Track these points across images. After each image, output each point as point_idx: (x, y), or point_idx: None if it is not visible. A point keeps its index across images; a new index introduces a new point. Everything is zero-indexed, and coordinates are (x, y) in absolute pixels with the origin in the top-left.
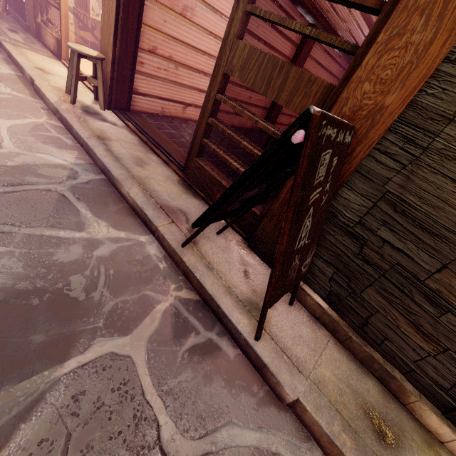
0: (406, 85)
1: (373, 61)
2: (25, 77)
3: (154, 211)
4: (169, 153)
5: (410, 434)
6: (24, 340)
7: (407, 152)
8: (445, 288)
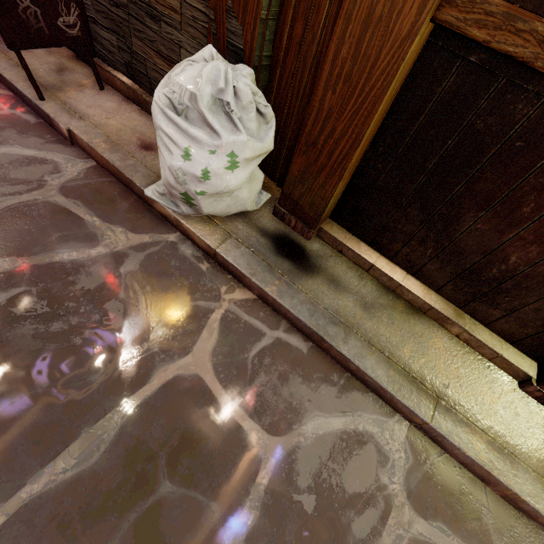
0: None
1: None
2: None
3: None
4: None
5: None
6: None
7: None
8: None
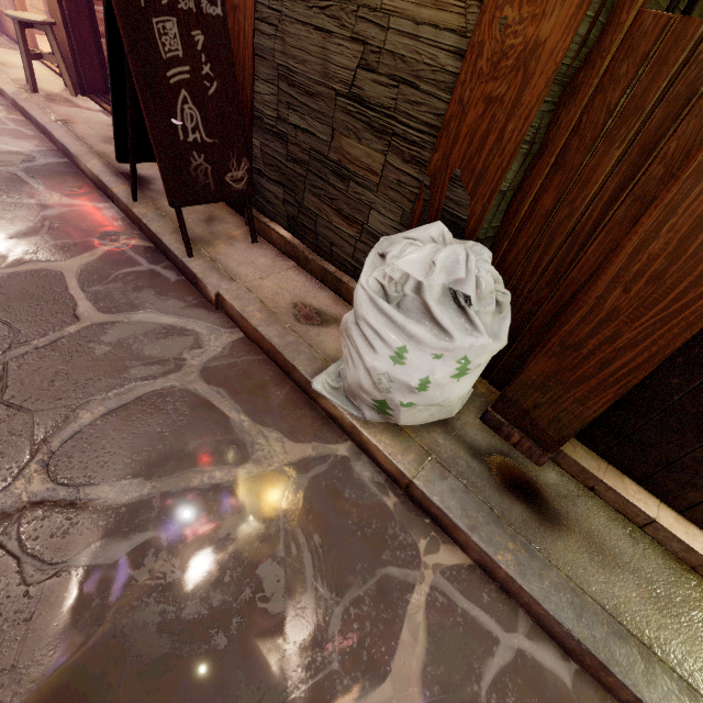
0: None
1: None
2: None
3: (111, 178)
4: None
5: None
6: None
7: (274, 10)
8: (341, 155)
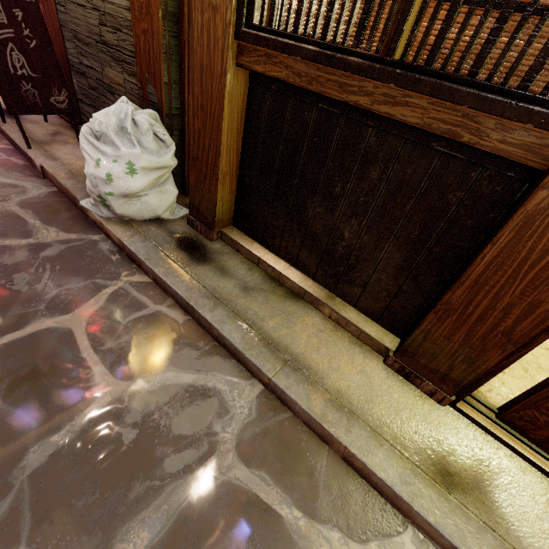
0: None
1: None
2: None
3: None
4: None
5: None
6: None
7: None
8: (108, 79)
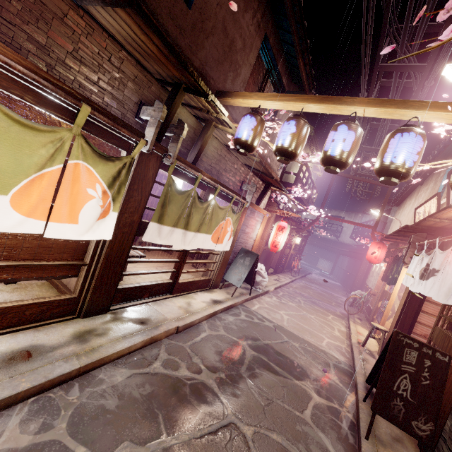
0: None
1: None
2: (349, 333)
3: (362, 387)
4: None
5: None
6: (293, 371)
7: None
8: None
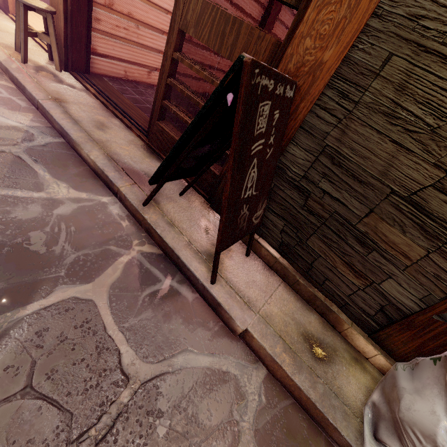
0: (341, 41)
1: (313, 16)
2: None
3: (115, 173)
4: (132, 118)
5: (342, 353)
6: None
7: (342, 107)
8: (372, 230)
